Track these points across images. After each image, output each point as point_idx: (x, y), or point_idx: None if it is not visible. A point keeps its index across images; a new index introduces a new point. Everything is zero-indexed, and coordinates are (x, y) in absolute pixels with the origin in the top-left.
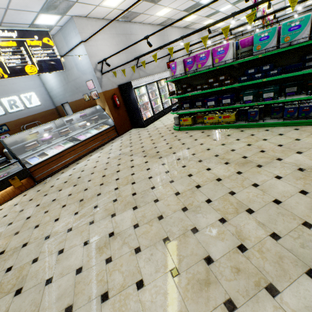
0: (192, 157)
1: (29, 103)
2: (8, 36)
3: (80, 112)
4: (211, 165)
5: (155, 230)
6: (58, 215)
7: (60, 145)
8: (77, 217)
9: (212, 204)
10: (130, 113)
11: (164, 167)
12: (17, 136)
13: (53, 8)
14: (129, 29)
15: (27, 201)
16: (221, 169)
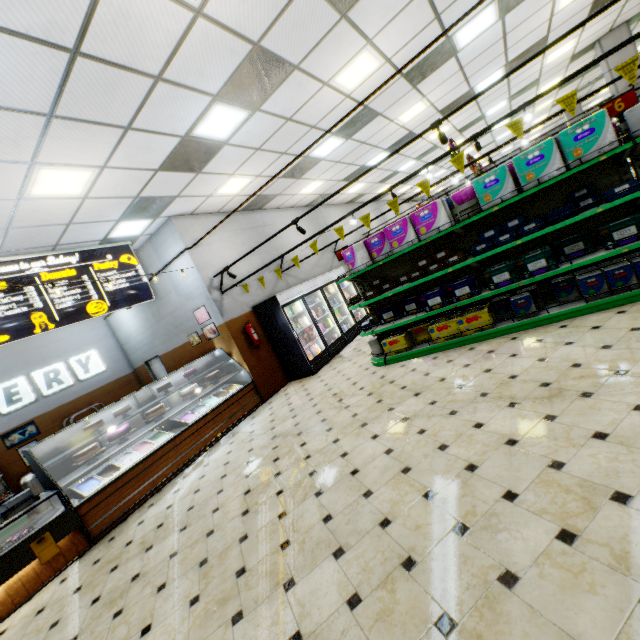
0: (432, 409)
1: (83, 371)
2: (63, 263)
3: (185, 368)
4: (481, 415)
5: (408, 602)
6: (148, 616)
7: (145, 442)
8: (197, 610)
9: (523, 501)
10: (281, 353)
11: (379, 443)
12: (59, 438)
13: (141, 210)
14: (261, 219)
15: (68, 594)
16: (507, 420)
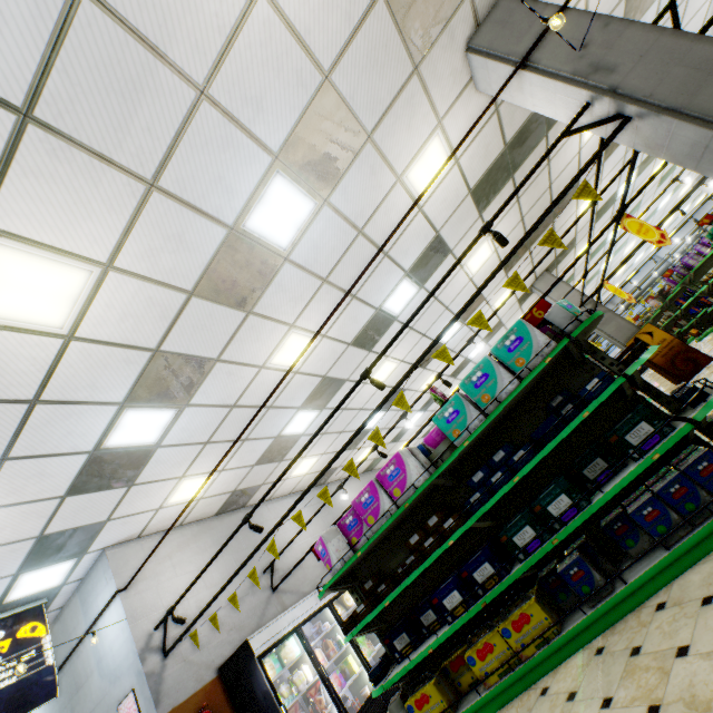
0: None
1: None
2: None
3: None
4: None
5: None
6: None
7: None
8: None
9: None
10: None
11: None
12: None
13: (53, 551)
14: None
15: None
16: None
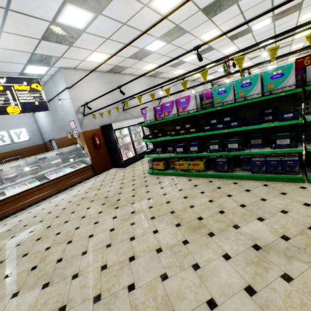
0: (147, 211)
1: (17, 138)
2: None
3: (58, 150)
4: (161, 226)
5: None
6: None
7: (25, 184)
8: None
9: (133, 294)
10: (111, 153)
11: (112, 223)
12: None
13: (39, 61)
14: (119, 79)
15: None
16: (168, 234)
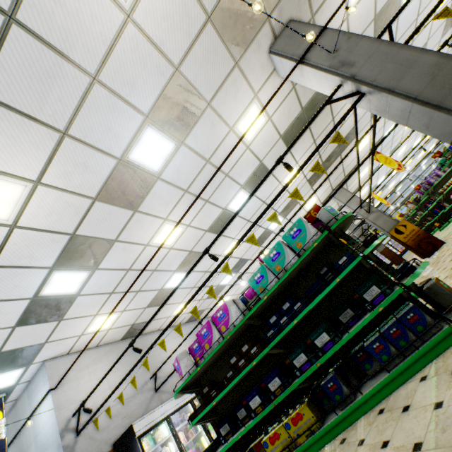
0: None
1: None
2: None
3: None
4: None
5: None
6: None
7: None
8: None
9: None
10: None
11: None
12: None
13: (9, 362)
14: (141, 342)
15: None
16: None
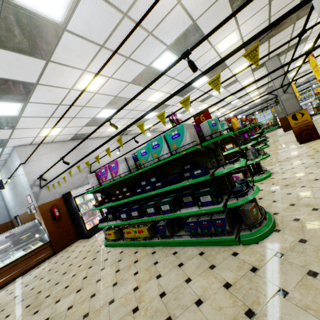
0: (61, 317)
1: None
2: None
3: (10, 231)
4: None
5: None
6: None
7: None
8: None
9: None
10: (75, 222)
11: None
12: None
13: None
14: (84, 144)
15: None
16: None
